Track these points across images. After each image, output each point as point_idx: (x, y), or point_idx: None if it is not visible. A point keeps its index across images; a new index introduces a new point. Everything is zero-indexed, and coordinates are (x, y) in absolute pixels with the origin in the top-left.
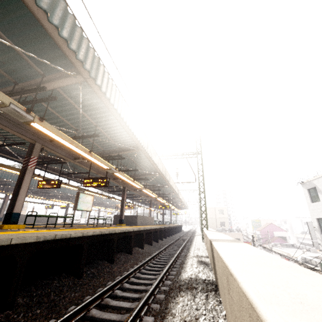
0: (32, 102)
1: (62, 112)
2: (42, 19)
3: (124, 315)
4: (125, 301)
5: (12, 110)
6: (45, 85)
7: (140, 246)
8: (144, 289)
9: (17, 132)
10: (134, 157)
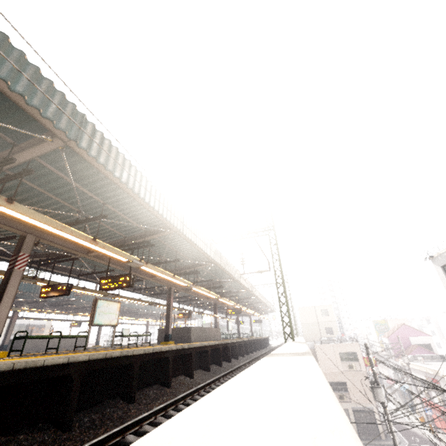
0: (4, 180)
1: (55, 190)
2: None
3: None
4: None
5: None
6: (17, 157)
7: (187, 374)
8: None
9: None
10: (171, 243)
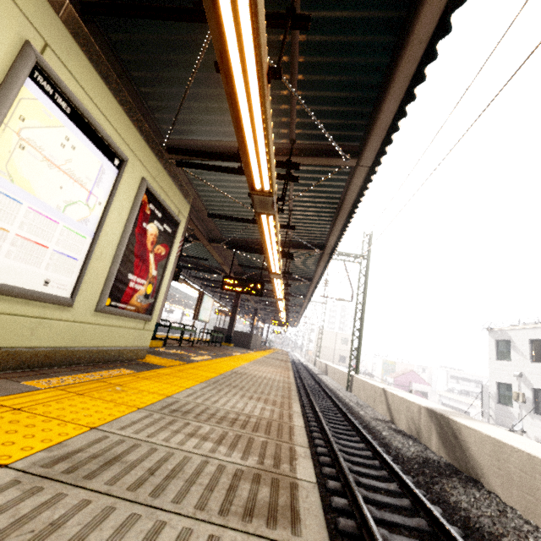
0: None
1: None
2: (389, 98)
3: (399, 499)
4: (367, 478)
5: (269, 200)
6: (291, 158)
7: None
8: (369, 463)
9: None
10: (293, 254)
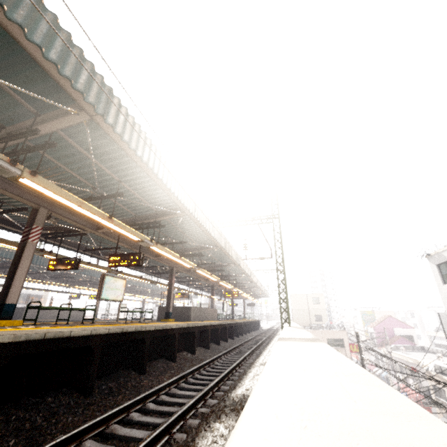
0: (25, 151)
1: (71, 165)
2: (19, 38)
3: None
4: (142, 428)
5: None
6: (39, 128)
7: (190, 350)
8: (174, 411)
9: (13, 193)
10: (179, 224)
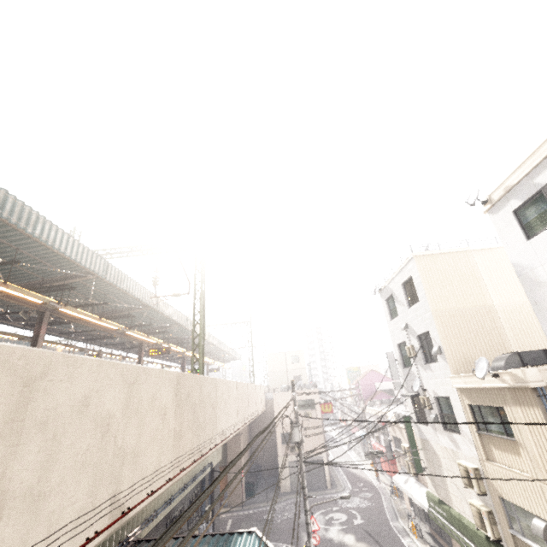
0: None
1: None
2: None
3: None
4: None
5: None
6: None
7: None
8: None
9: None
10: None
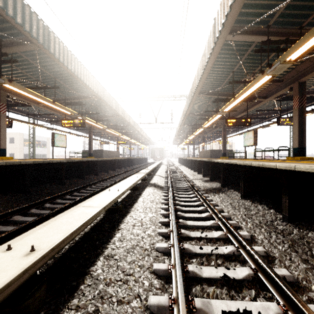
0: None
1: None
2: None
3: None
4: None
5: None
6: None
7: None
8: None
9: None
10: None
